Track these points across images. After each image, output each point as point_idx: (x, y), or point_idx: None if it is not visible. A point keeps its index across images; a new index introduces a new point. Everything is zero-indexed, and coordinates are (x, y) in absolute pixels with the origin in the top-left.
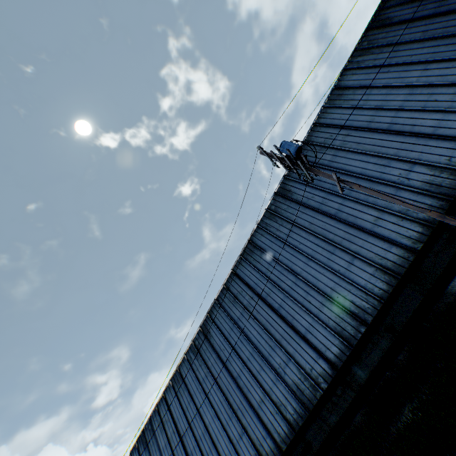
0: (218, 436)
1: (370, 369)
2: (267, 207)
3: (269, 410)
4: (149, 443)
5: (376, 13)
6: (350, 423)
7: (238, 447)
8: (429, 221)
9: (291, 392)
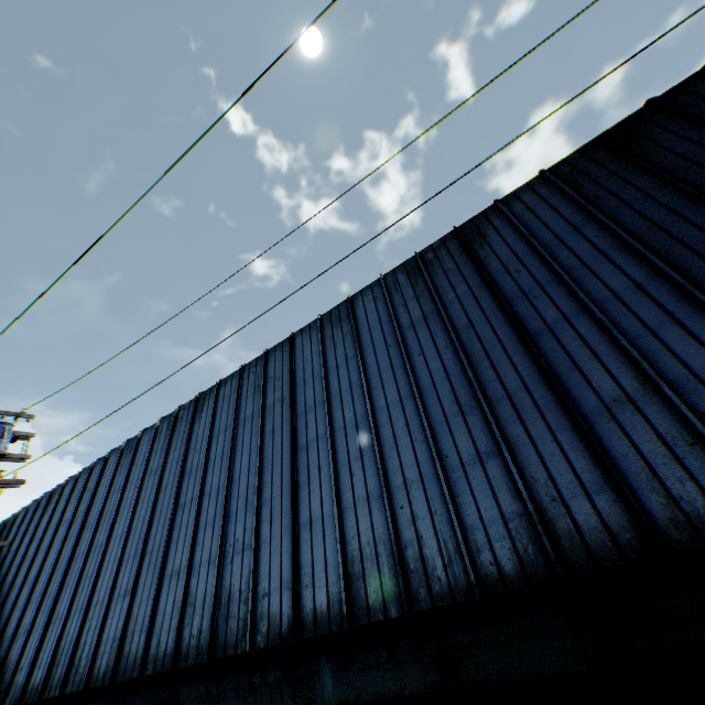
0: None
1: None
2: (181, 407)
3: None
4: None
5: (490, 207)
6: None
7: None
8: (181, 651)
9: None
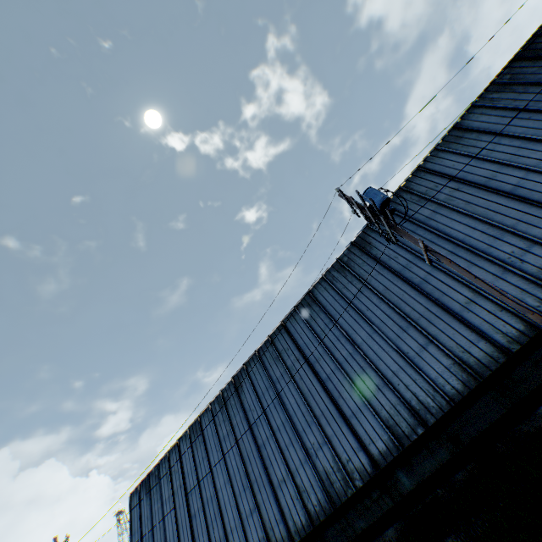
0: (227, 505)
1: (418, 479)
2: (338, 257)
3: (290, 492)
4: (153, 490)
5: (531, 40)
6: (379, 535)
7: (246, 523)
8: None
9: (319, 480)
